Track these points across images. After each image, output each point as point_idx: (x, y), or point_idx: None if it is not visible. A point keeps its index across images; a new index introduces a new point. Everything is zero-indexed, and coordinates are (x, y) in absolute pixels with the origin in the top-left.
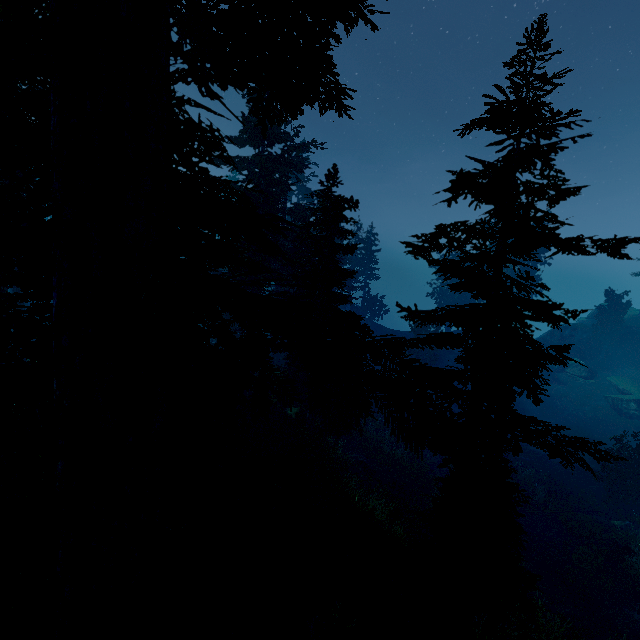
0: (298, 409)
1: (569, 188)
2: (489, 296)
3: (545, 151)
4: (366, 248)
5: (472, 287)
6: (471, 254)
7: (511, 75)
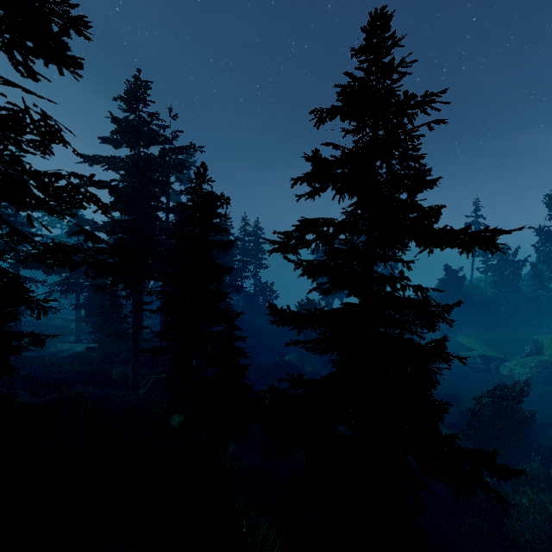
0: (183, 418)
1: (426, 180)
2: (363, 296)
3: (402, 140)
4: (254, 240)
5: (344, 287)
6: (339, 250)
7: (360, 62)
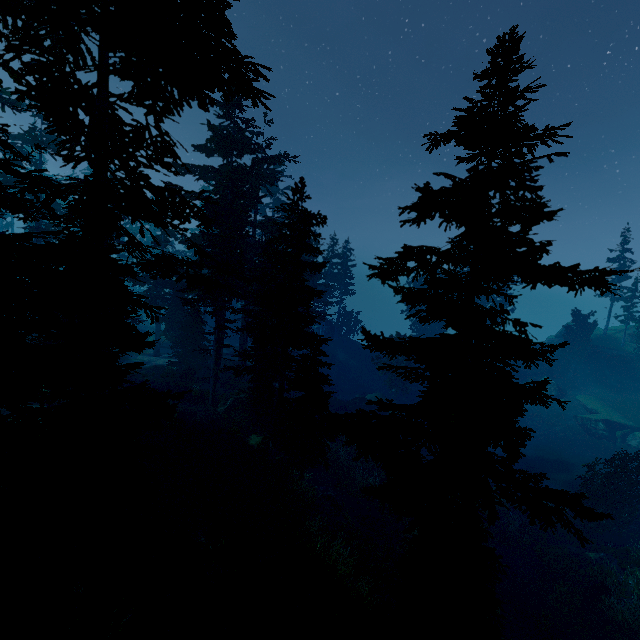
0: (261, 438)
1: (543, 212)
2: (460, 328)
3: (519, 171)
4: (342, 263)
5: (442, 317)
6: (441, 280)
7: (482, 87)
